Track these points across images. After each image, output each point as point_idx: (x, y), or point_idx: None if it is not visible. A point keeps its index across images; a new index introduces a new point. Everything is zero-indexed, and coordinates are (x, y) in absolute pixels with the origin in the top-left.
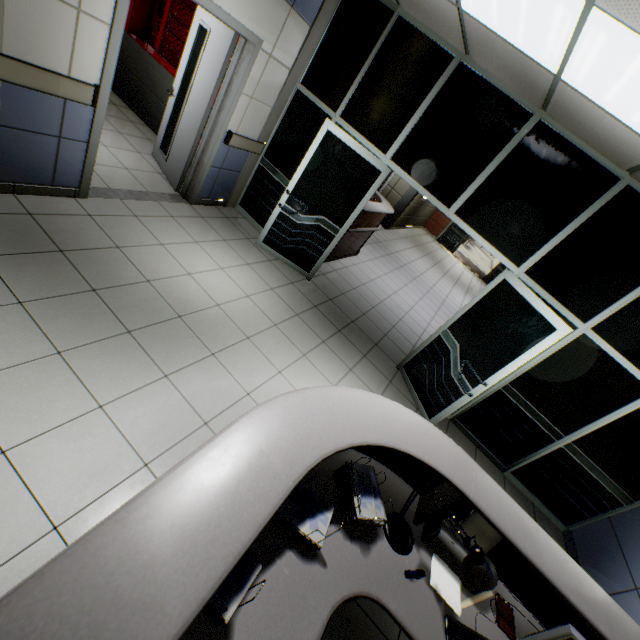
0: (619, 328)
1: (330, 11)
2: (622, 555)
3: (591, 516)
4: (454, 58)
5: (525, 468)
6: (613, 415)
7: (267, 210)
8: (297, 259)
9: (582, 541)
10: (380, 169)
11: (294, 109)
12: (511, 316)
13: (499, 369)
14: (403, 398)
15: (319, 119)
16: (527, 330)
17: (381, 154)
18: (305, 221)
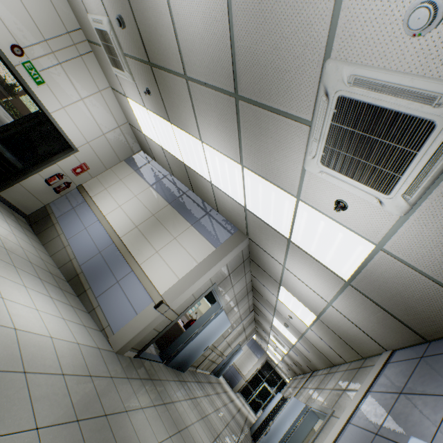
0: None
1: (263, 363)
2: None
3: None
4: (282, 378)
5: None
6: None
7: (247, 394)
8: (254, 409)
9: None
10: (272, 392)
11: (255, 375)
12: None
13: None
14: None
15: (260, 379)
16: None
17: (272, 390)
18: (258, 400)
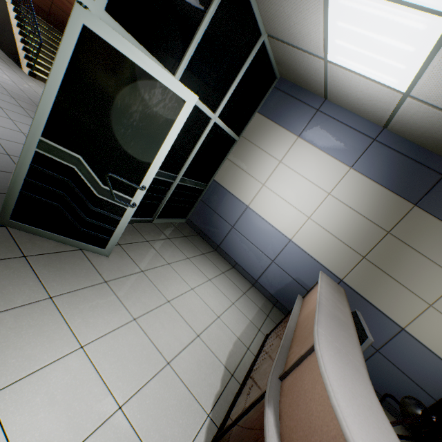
0: (194, 73)
1: None
2: (219, 216)
3: (194, 205)
4: None
5: (163, 209)
6: (198, 146)
7: None
8: None
9: (198, 220)
10: None
11: None
12: (129, 94)
13: (149, 166)
14: (61, 257)
15: None
16: (157, 109)
17: None
18: None
